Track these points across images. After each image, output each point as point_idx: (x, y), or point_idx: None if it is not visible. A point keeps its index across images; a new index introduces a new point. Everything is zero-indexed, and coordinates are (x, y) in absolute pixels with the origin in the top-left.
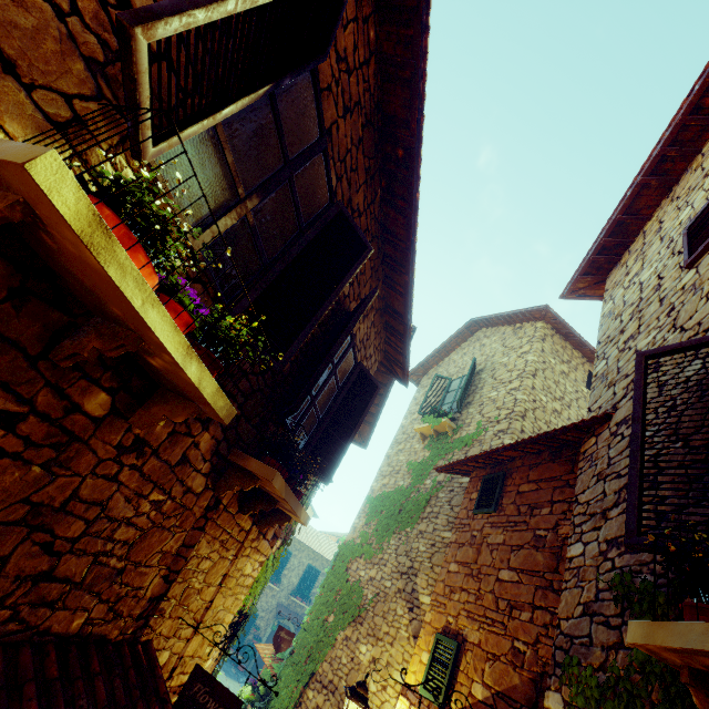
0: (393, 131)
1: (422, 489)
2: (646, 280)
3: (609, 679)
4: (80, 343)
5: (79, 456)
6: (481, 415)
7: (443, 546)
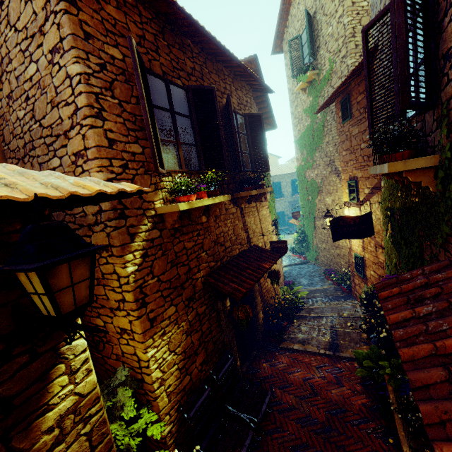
0: (174, 20)
1: (318, 121)
2: None
3: None
4: (194, 215)
5: (211, 229)
6: (328, 53)
7: None
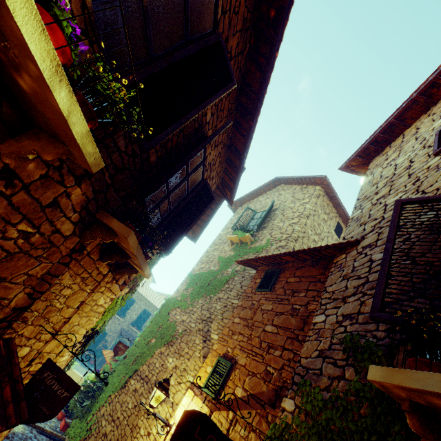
0: None
1: (225, 273)
2: (400, 163)
3: (331, 397)
4: None
5: None
6: (270, 236)
7: (232, 308)
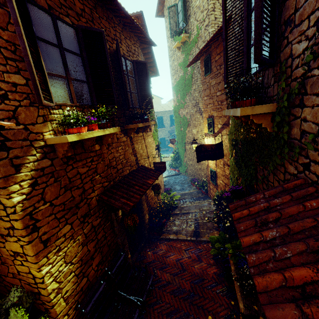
0: None
1: (188, 73)
2: None
3: None
4: (87, 144)
5: (104, 155)
6: (196, 21)
7: None
